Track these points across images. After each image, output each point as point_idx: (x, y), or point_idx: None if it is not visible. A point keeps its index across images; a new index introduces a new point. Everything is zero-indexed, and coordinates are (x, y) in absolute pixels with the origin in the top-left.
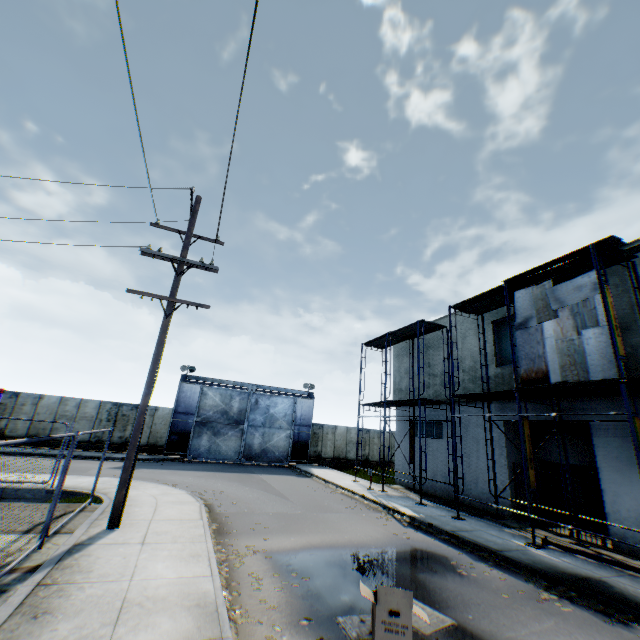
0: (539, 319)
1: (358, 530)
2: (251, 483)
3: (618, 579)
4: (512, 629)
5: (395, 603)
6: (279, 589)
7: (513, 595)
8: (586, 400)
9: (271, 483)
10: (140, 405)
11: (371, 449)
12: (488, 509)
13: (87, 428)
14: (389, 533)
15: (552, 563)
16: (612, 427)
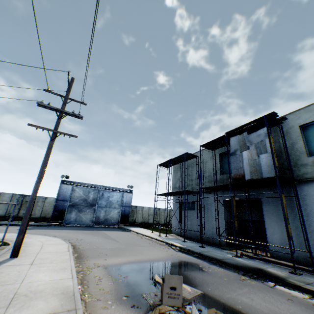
0: (241, 150)
1: (154, 254)
2: (98, 235)
3: (274, 268)
4: (229, 293)
5: (173, 283)
6: (111, 283)
7: (229, 278)
8: (260, 189)
9: (109, 234)
10: (34, 188)
11: (160, 218)
12: (215, 242)
13: (4, 208)
14: (169, 254)
15: (245, 263)
16: (271, 201)
